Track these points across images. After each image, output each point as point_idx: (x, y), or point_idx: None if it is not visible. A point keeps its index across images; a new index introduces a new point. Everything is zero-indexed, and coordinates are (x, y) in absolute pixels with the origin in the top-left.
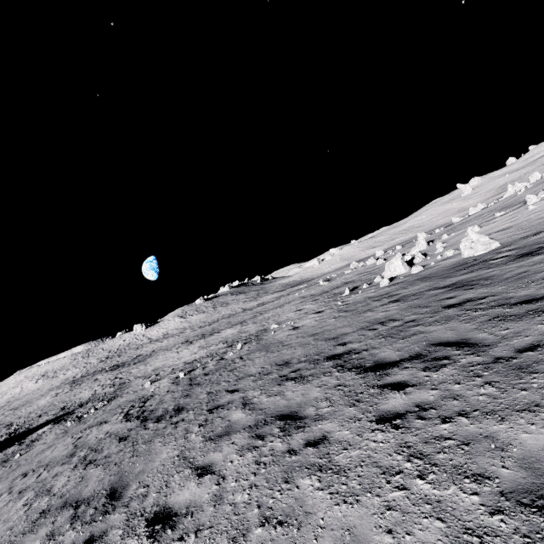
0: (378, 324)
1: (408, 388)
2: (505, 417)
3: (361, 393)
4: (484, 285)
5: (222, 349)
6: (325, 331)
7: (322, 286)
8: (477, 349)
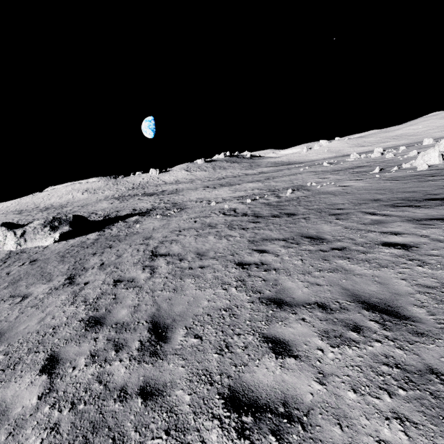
0: None
1: None
2: None
3: None
4: None
5: (266, 192)
6: (390, 188)
7: (327, 166)
8: None
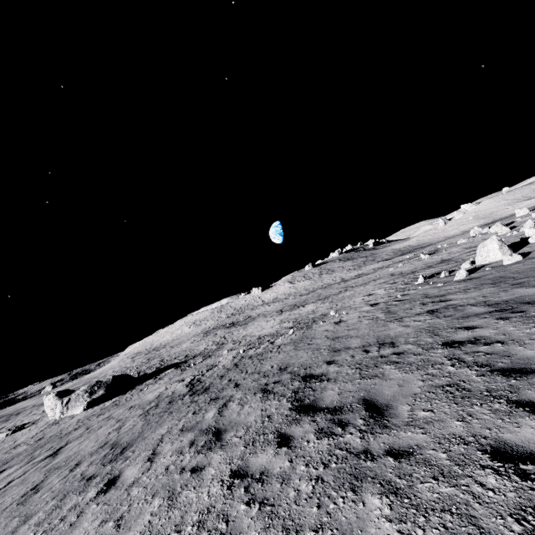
0: (378, 345)
1: (283, 448)
2: (270, 528)
3: (263, 435)
4: (524, 316)
5: (284, 330)
6: (345, 336)
7: (421, 260)
8: (373, 428)
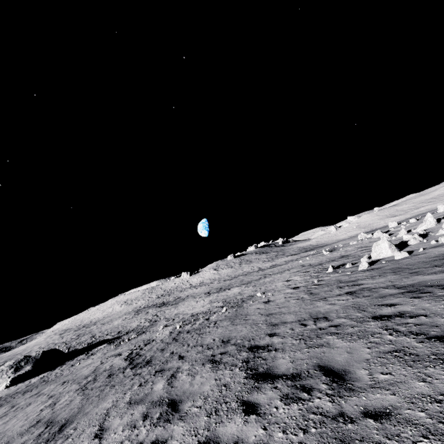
0: (313, 319)
1: (252, 416)
2: None
3: (225, 403)
4: (433, 296)
5: (216, 308)
6: (278, 313)
7: (324, 255)
8: (339, 391)
